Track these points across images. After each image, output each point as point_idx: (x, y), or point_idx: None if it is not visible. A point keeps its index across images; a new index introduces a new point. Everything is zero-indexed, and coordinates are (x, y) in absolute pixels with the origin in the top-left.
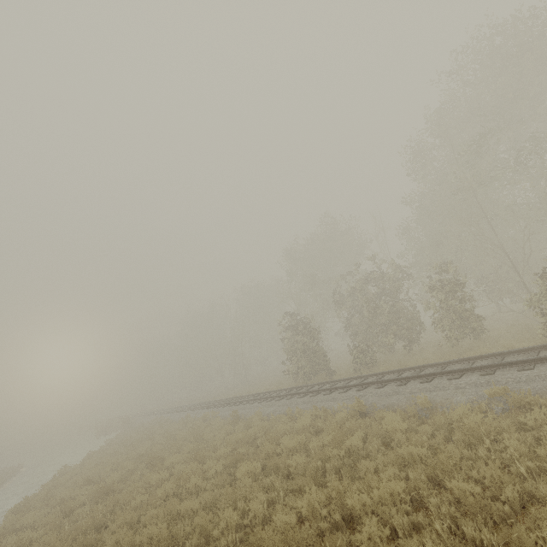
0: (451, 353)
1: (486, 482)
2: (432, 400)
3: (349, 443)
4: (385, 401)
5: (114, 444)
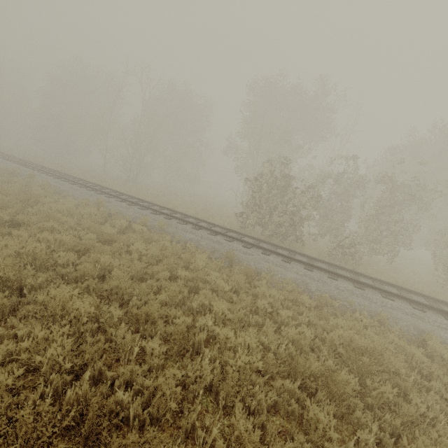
0: None
1: None
2: None
3: None
4: None
5: None
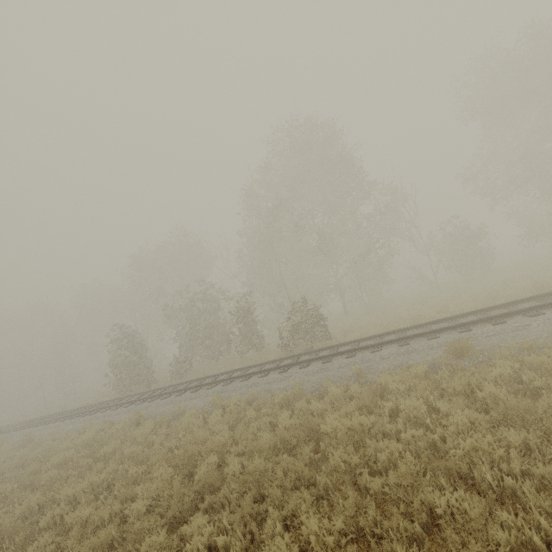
0: (239, 363)
1: (150, 463)
2: (186, 407)
3: (102, 451)
4: (159, 410)
5: None
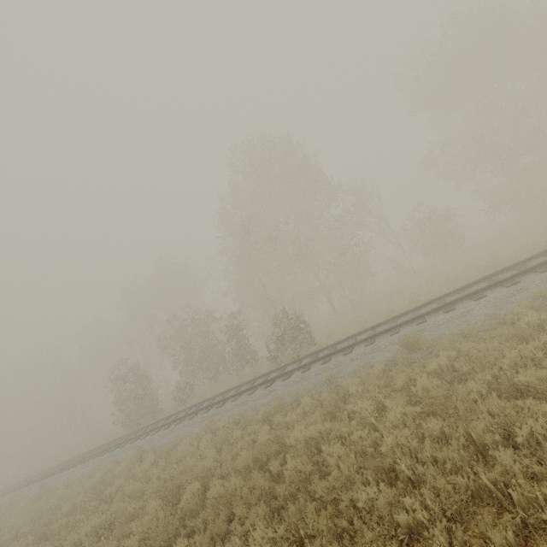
0: (236, 381)
1: (145, 498)
2: (184, 435)
3: (107, 492)
4: (160, 442)
5: None
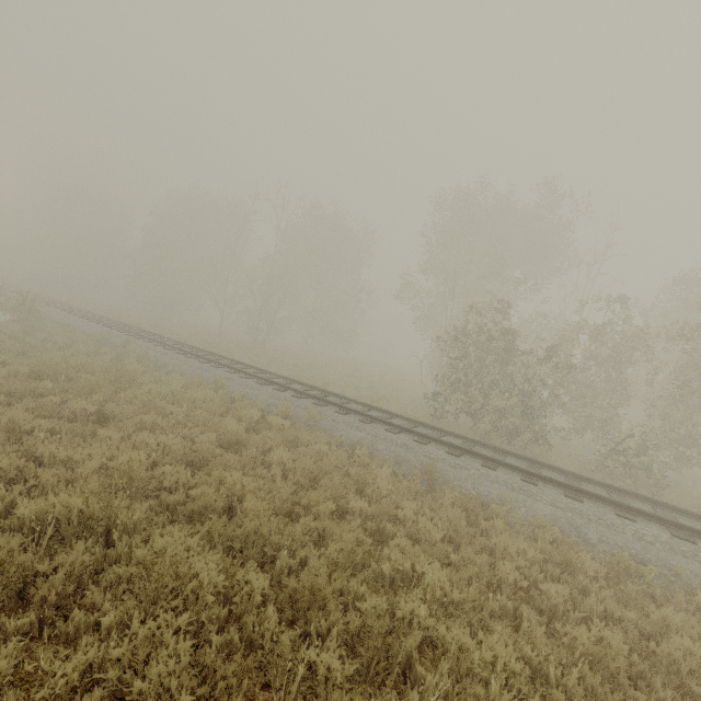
0: None
1: None
2: None
3: None
4: None
5: (6, 352)
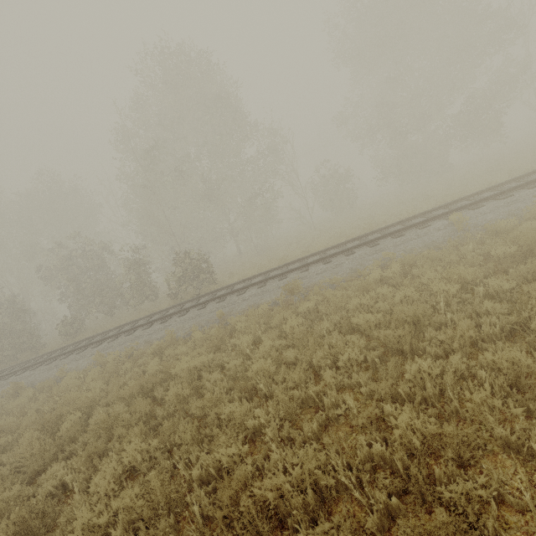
0: (134, 315)
1: (20, 431)
2: (70, 369)
3: None
4: (42, 377)
5: None
